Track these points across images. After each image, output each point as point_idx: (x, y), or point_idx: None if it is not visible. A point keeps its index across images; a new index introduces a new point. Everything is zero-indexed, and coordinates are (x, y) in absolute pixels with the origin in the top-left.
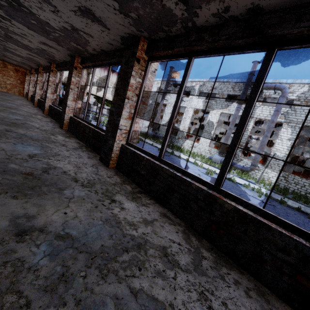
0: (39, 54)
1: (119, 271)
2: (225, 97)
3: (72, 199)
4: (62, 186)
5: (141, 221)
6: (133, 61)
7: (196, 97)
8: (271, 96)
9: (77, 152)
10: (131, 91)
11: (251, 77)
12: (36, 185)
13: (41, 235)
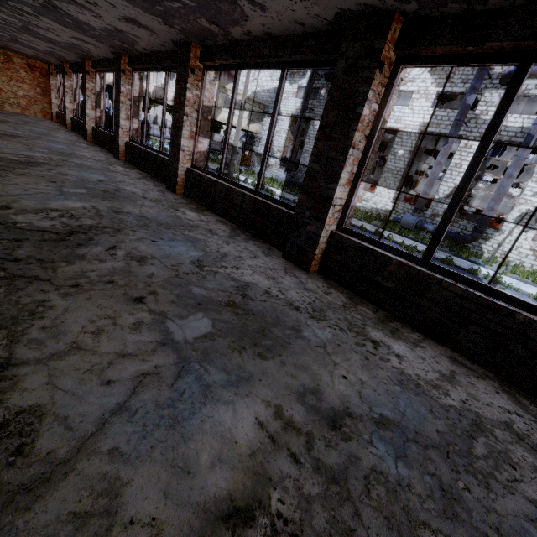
0: (101, 39)
1: (496, 475)
2: (433, 99)
3: (326, 347)
4: (292, 324)
5: (440, 378)
6: (372, 69)
7: None
8: (530, 92)
9: (242, 245)
10: (360, 131)
11: None
12: (261, 326)
13: (357, 424)
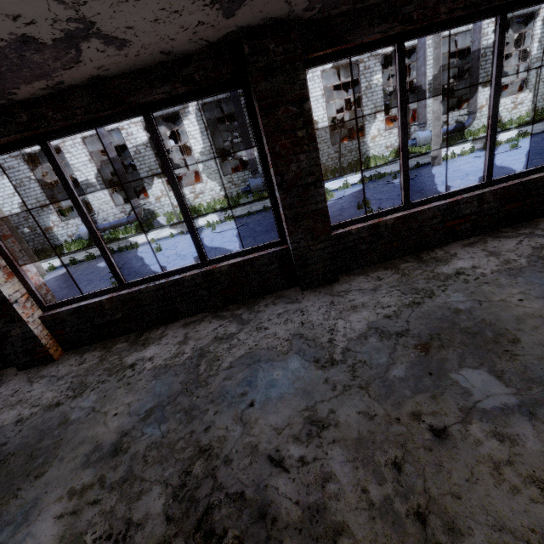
0: None
1: None
2: None
3: None
4: None
5: None
6: None
7: None
8: None
9: None
10: None
11: None
12: None
13: None
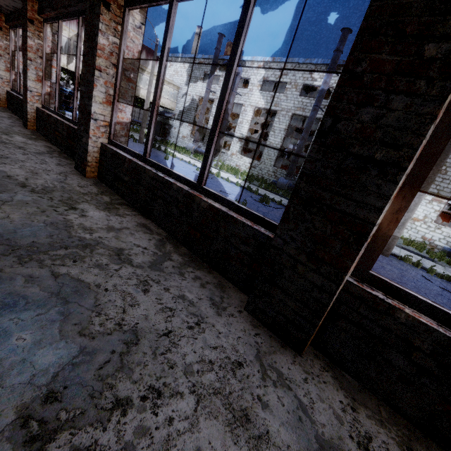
0: None
1: (46, 261)
2: (300, 89)
3: (9, 202)
4: None
5: (103, 228)
6: (99, 6)
7: (258, 88)
8: None
9: (41, 157)
10: (103, 58)
11: (337, 55)
12: None
13: None
